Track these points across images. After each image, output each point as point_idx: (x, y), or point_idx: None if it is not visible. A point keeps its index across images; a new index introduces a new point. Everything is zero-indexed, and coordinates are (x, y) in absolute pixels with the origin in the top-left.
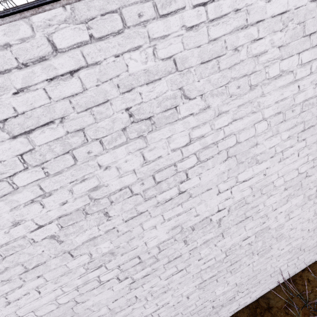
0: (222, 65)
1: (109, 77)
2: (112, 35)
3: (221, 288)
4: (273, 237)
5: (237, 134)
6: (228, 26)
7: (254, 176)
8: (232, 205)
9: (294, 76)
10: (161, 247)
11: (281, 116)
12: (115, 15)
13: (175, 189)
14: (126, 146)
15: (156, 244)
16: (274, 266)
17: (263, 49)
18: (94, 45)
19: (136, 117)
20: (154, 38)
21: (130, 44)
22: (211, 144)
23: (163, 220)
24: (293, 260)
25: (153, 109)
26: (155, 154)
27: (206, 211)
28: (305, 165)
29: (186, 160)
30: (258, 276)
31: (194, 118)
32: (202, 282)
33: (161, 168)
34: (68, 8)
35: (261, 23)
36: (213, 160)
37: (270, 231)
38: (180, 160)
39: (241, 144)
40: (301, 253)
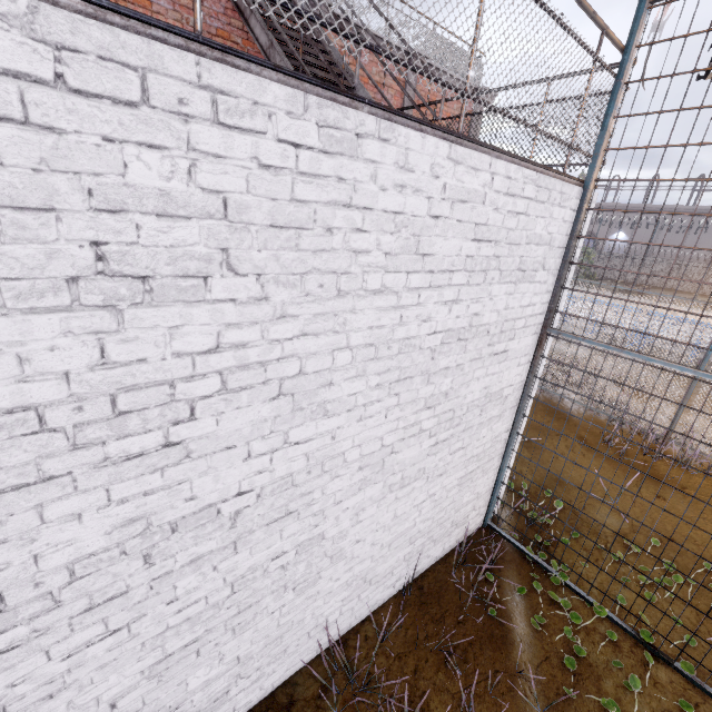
0: (303, 243)
1: (75, 167)
2: (112, 101)
3: (204, 670)
4: (327, 556)
5: (303, 358)
6: (324, 193)
7: (316, 437)
8: (267, 485)
9: (398, 299)
10: (79, 569)
11: (373, 350)
12: (132, 73)
13: (158, 436)
14: (64, 317)
15: (68, 561)
16: (319, 615)
17: (366, 247)
18: (62, 95)
19: (114, 267)
20: (198, 148)
21: (146, 135)
22: (255, 364)
23: (106, 502)
24: (352, 602)
25: (157, 264)
26: (133, 352)
27: (213, 492)
28: (394, 434)
29: (199, 380)
30: (287, 638)
31: (237, 309)
32: (163, 658)
33: (139, 384)
34: (21, 1)
35: (370, 211)
36: (253, 393)
37: (324, 542)
38: (186, 377)
39: (307, 377)
40: (366, 588)
